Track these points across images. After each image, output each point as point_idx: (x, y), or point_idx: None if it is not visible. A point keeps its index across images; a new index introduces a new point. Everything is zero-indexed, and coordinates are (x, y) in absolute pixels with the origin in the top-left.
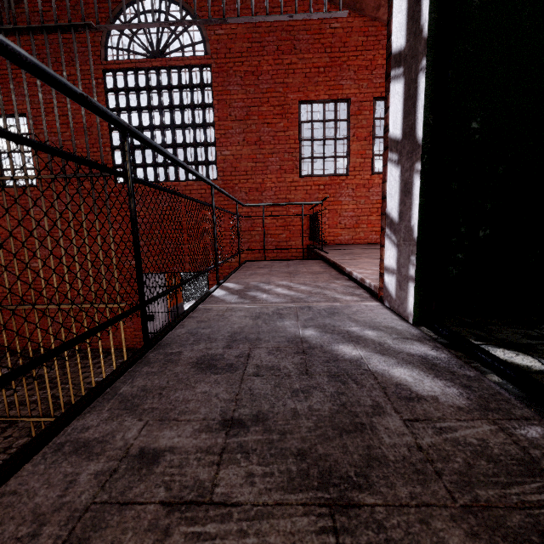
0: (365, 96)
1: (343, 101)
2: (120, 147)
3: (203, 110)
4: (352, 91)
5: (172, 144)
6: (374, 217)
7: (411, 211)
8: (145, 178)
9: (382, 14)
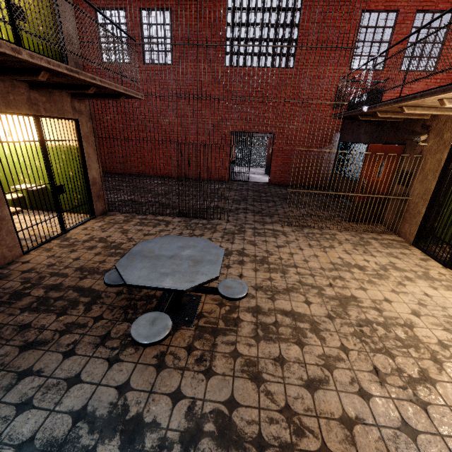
0: (411, 9)
1: (394, 12)
2: (232, 39)
3: (293, 13)
4: (402, 4)
5: (267, 38)
6: None
7: None
8: (245, 63)
9: None
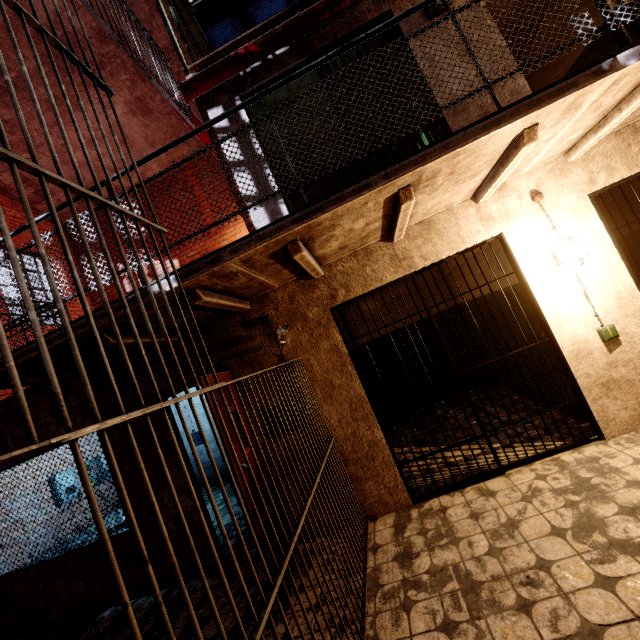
0: None
1: None
2: None
3: None
4: None
5: None
6: None
7: None
8: None
9: None
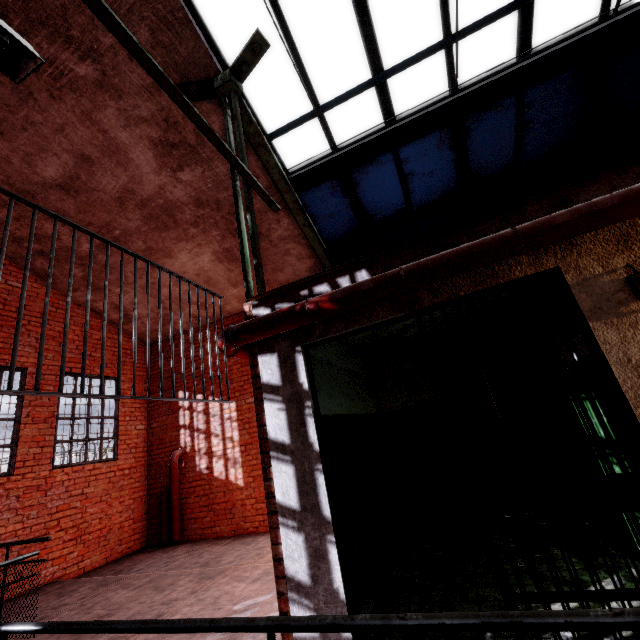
0: (50, 368)
1: (16, 369)
2: None
3: None
4: (31, 359)
5: None
6: (52, 534)
7: (332, 574)
8: None
9: (78, 295)
